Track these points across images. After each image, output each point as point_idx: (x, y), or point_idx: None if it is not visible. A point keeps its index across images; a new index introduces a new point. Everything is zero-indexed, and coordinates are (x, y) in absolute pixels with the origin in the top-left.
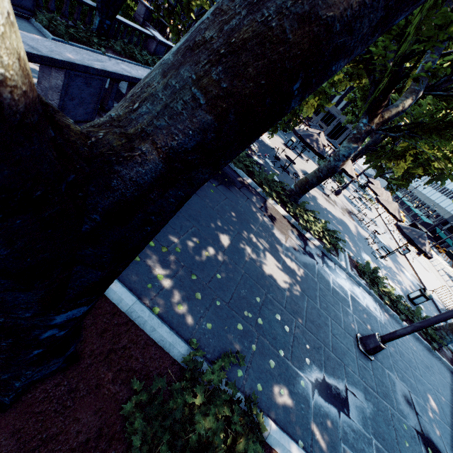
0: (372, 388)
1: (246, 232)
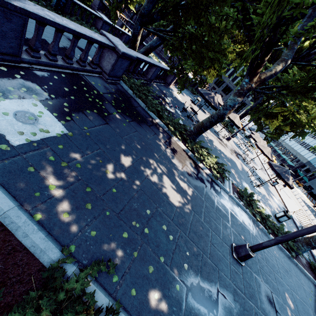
0: (241, 290)
1: (149, 158)
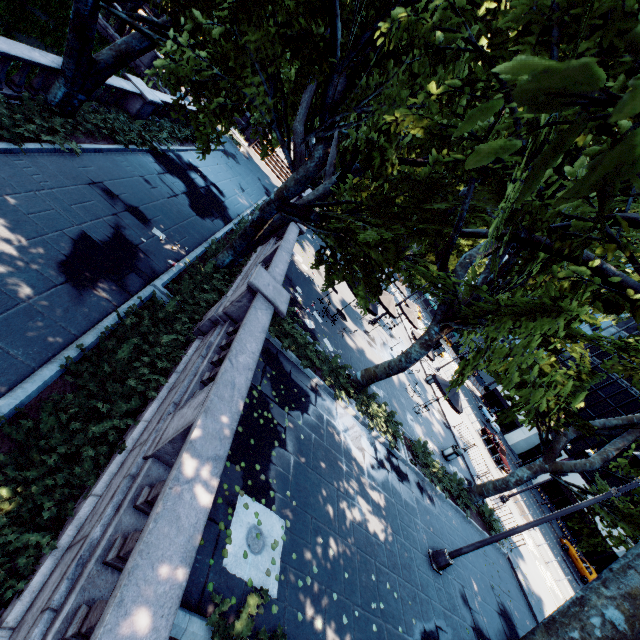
0: (447, 609)
1: (341, 481)
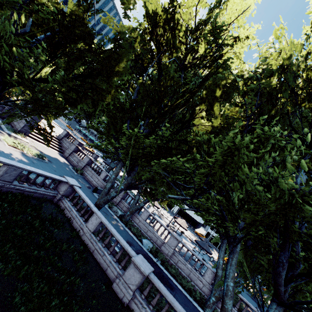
0: None
1: None
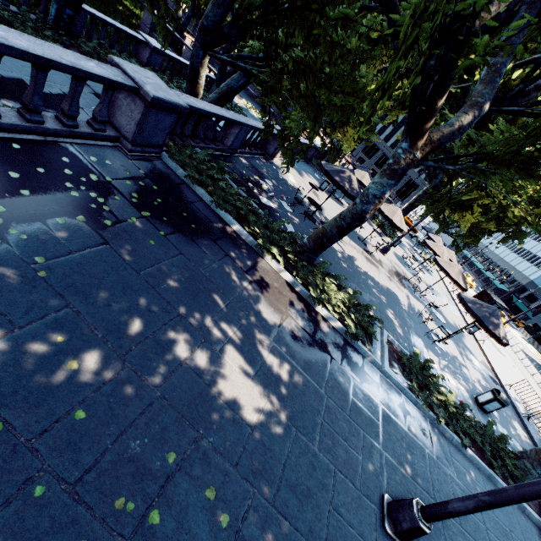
0: None
1: (200, 313)
